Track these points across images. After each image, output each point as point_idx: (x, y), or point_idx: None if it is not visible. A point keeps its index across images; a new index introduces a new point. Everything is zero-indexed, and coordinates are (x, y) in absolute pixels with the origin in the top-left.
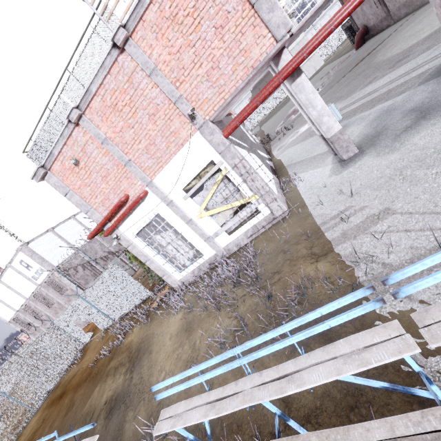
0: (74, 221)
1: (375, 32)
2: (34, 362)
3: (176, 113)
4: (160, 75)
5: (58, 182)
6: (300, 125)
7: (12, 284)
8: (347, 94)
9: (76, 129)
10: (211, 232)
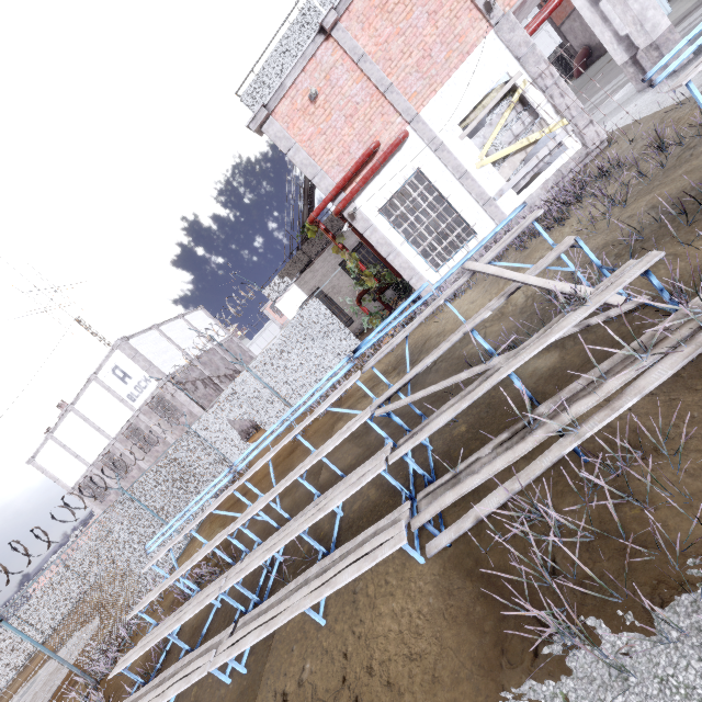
0: (183, 322)
1: (602, 51)
2: (176, 474)
3: (465, 7)
4: None
5: (280, 132)
6: None
7: (91, 413)
8: (607, 82)
9: (324, 45)
10: (493, 191)
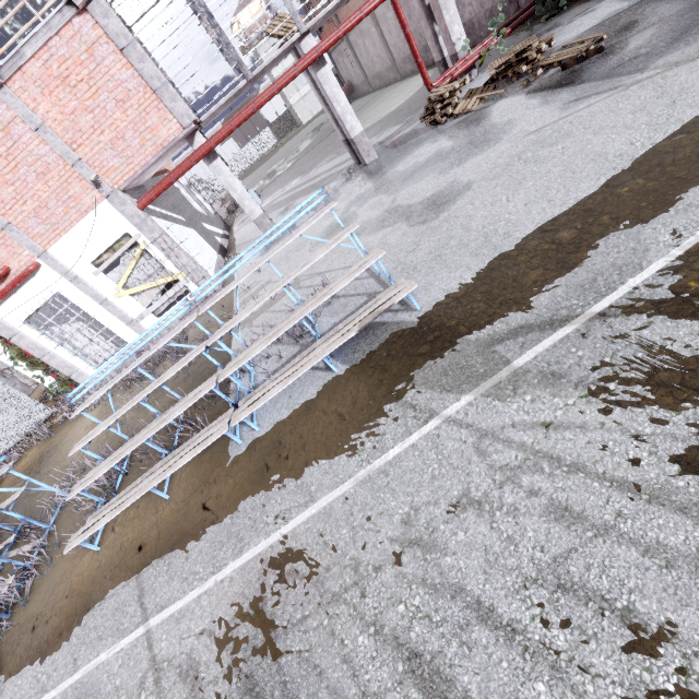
0: None
1: (359, 93)
2: None
3: (75, 176)
4: (50, 133)
5: None
6: (266, 196)
7: None
8: (308, 170)
9: None
10: (135, 314)
